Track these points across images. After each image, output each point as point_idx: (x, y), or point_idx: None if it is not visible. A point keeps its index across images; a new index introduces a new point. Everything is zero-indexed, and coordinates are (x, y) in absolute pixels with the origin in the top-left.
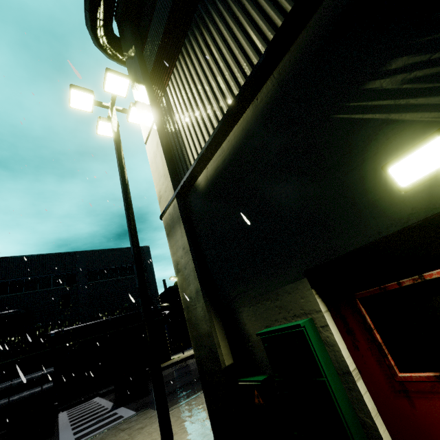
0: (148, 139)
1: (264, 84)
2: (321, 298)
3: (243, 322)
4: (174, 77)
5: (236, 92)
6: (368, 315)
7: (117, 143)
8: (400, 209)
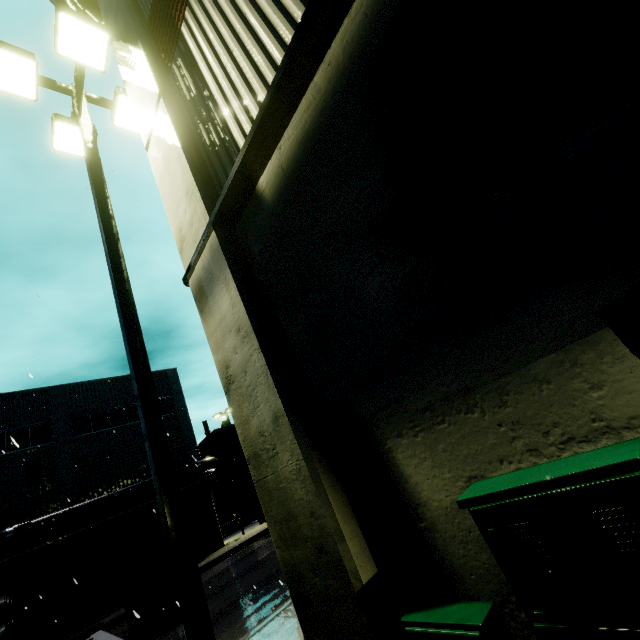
0: (152, 135)
1: None
2: None
3: (399, 474)
4: None
5: None
6: None
7: (89, 152)
8: None
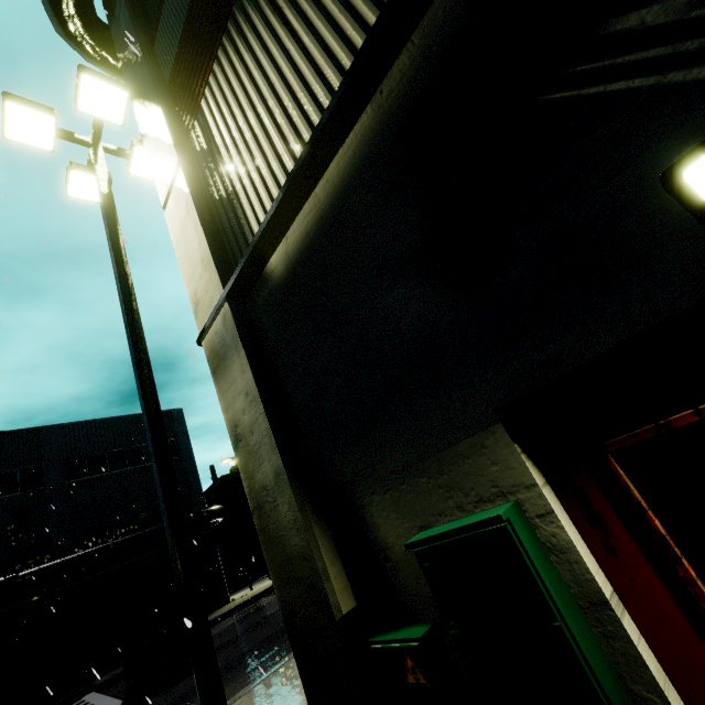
0: (169, 198)
1: (394, 62)
2: (531, 459)
3: (373, 524)
4: (216, 79)
5: (337, 86)
6: (633, 482)
7: (106, 208)
8: (699, 259)
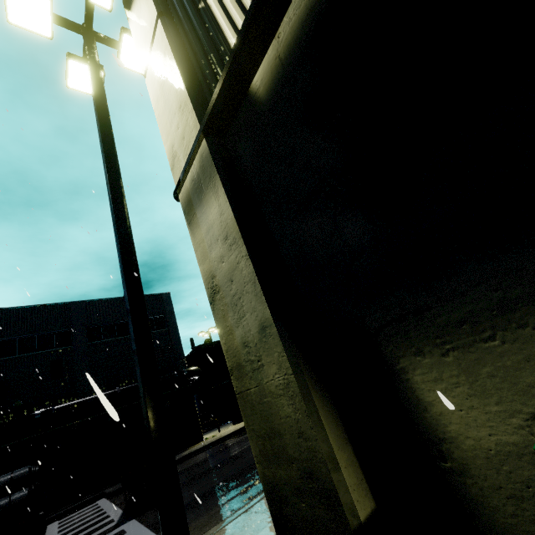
0: (149, 61)
1: None
2: None
3: (415, 400)
4: None
5: None
6: None
7: (94, 81)
8: None
